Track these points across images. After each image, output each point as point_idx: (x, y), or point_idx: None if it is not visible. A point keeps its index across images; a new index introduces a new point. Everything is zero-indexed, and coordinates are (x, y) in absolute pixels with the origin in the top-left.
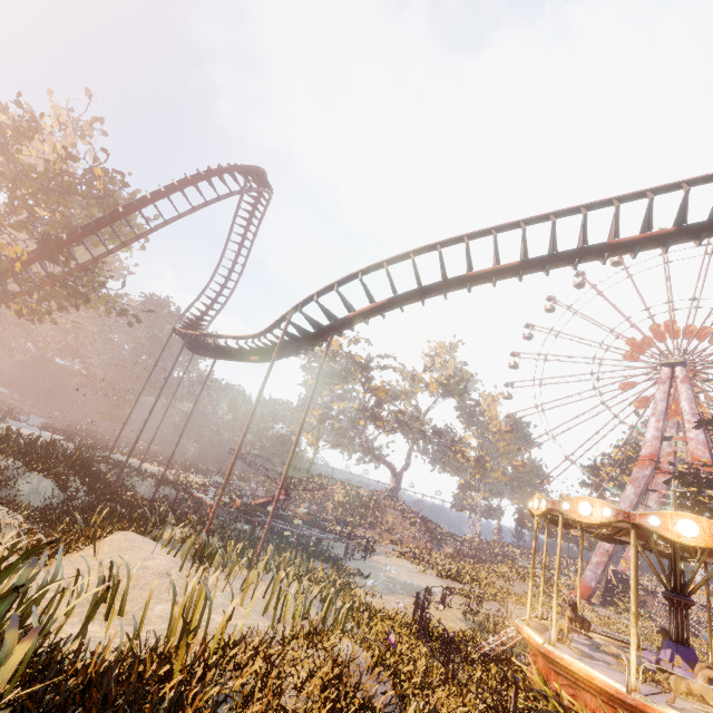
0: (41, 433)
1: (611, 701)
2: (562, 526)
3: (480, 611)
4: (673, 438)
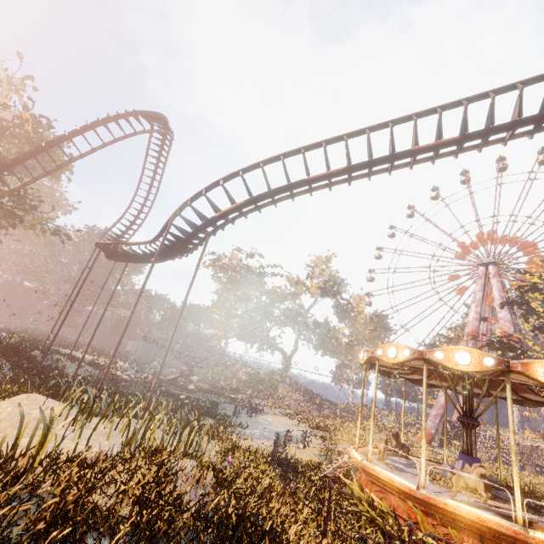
0: None
1: (407, 498)
2: (378, 369)
3: (336, 449)
4: (488, 318)
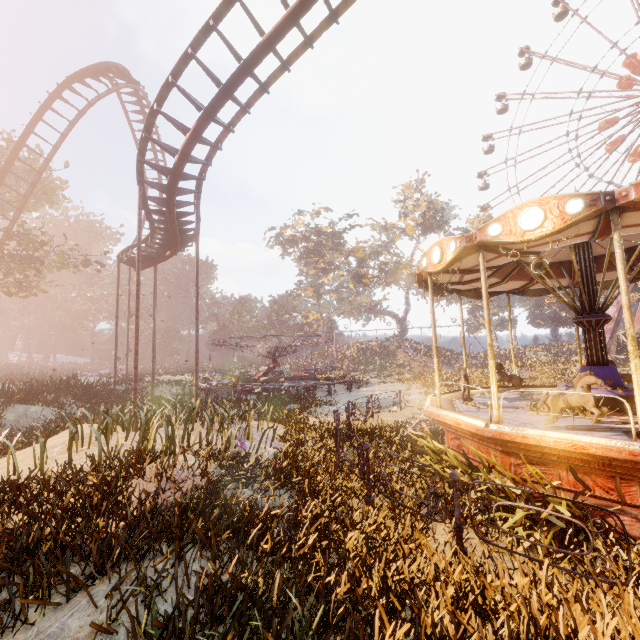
0: (92, 379)
1: (481, 440)
2: (431, 287)
3: None
4: None
